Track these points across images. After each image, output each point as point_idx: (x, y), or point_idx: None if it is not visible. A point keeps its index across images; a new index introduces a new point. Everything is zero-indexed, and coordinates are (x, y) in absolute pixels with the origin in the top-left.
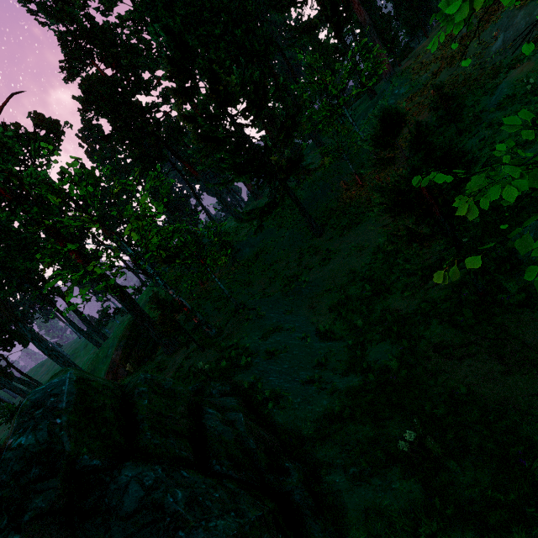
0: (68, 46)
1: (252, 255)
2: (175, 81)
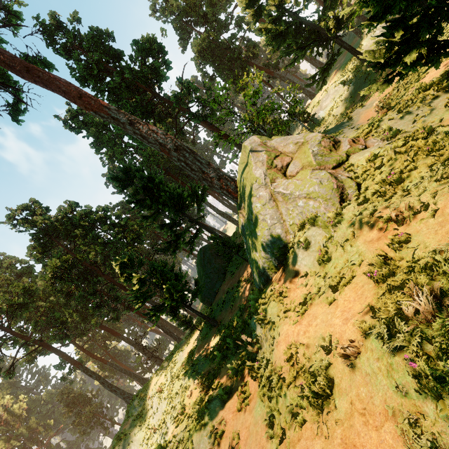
0: (179, 28)
1: (326, 115)
2: (249, 10)
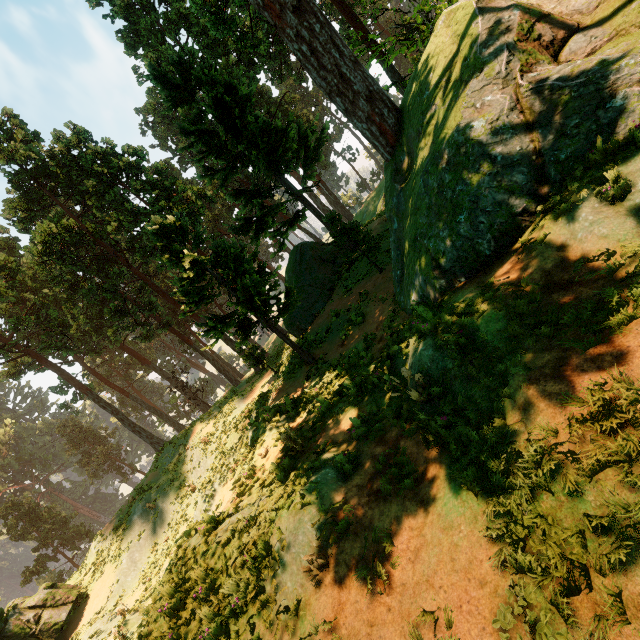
0: None
1: None
2: None
